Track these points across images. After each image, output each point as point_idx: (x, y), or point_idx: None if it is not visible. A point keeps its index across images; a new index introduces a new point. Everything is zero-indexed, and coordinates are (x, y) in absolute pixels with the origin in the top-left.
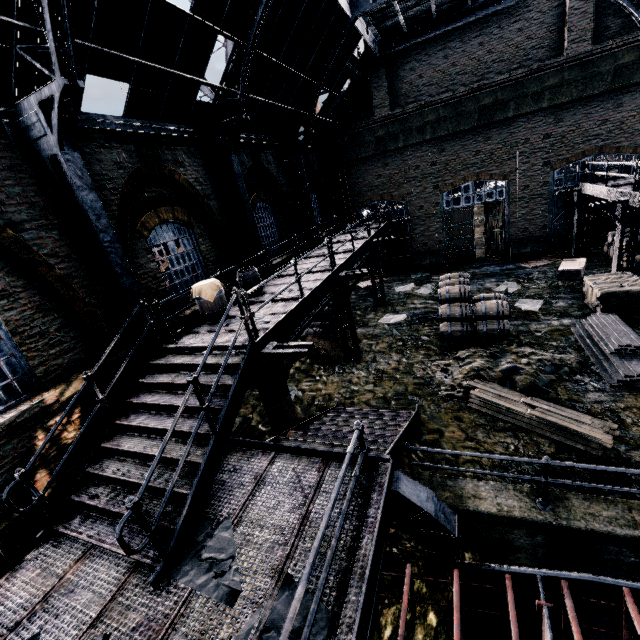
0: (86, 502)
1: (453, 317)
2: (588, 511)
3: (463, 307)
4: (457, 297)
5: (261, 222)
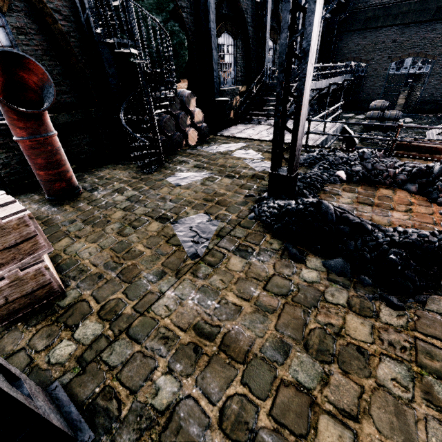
0: (250, 118)
1: (373, 117)
2: None
3: (379, 113)
4: (378, 108)
5: None
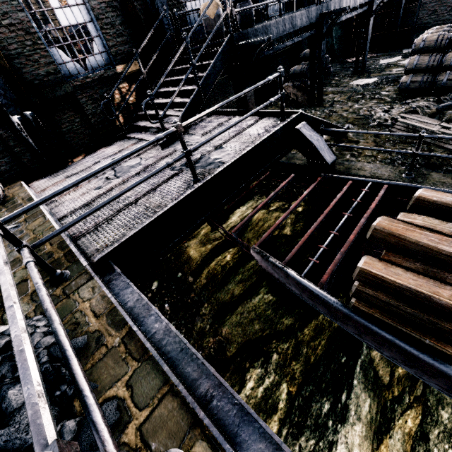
0: (137, 125)
1: (418, 67)
2: (441, 181)
3: (433, 56)
4: (431, 45)
5: None
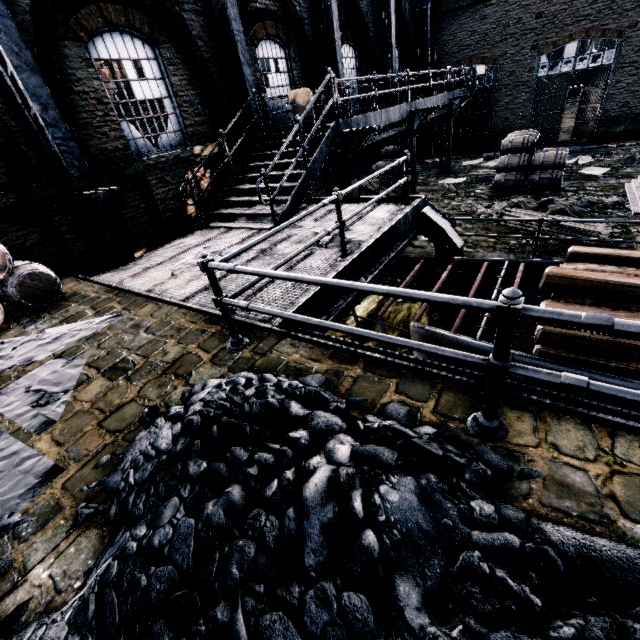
0: (221, 213)
1: (510, 167)
2: None
3: (522, 157)
4: (519, 147)
5: (344, 66)
